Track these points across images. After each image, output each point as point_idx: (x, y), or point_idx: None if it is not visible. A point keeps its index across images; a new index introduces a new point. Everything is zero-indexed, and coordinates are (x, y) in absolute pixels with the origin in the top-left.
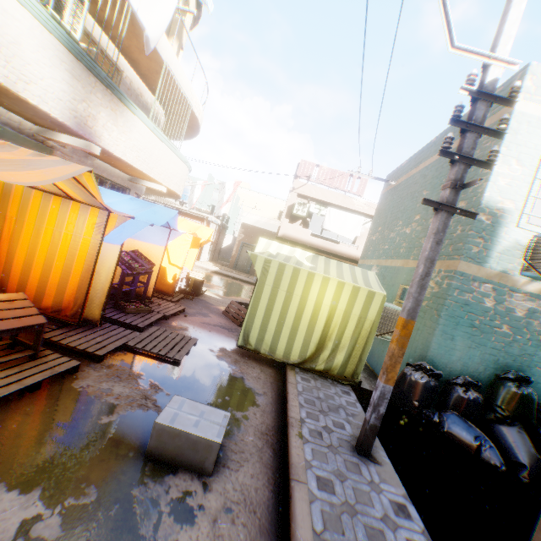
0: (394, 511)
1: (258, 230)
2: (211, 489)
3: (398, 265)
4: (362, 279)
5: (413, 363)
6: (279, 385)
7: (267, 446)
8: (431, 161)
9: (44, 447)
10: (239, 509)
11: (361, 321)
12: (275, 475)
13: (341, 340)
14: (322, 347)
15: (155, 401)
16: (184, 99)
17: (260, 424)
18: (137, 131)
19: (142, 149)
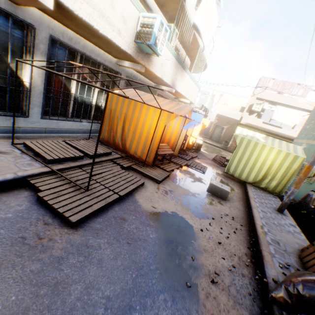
0: (289, 225)
1: (226, 118)
2: (226, 203)
3: None
4: (292, 149)
5: None
6: (242, 188)
7: (241, 201)
8: None
9: (183, 183)
10: (235, 208)
11: (287, 168)
12: (245, 207)
13: (275, 176)
14: (264, 177)
15: (202, 181)
16: (203, 58)
17: (237, 196)
18: (186, 80)
19: (186, 87)
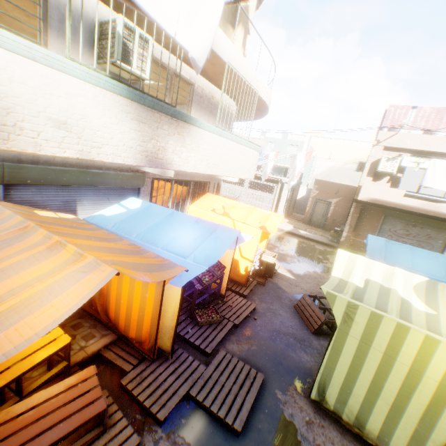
0: None
1: (332, 185)
2: None
3: None
4: None
5: None
6: None
7: None
8: None
9: None
10: None
11: None
12: None
13: None
14: None
15: None
16: (250, 89)
17: None
18: (205, 142)
19: (211, 155)
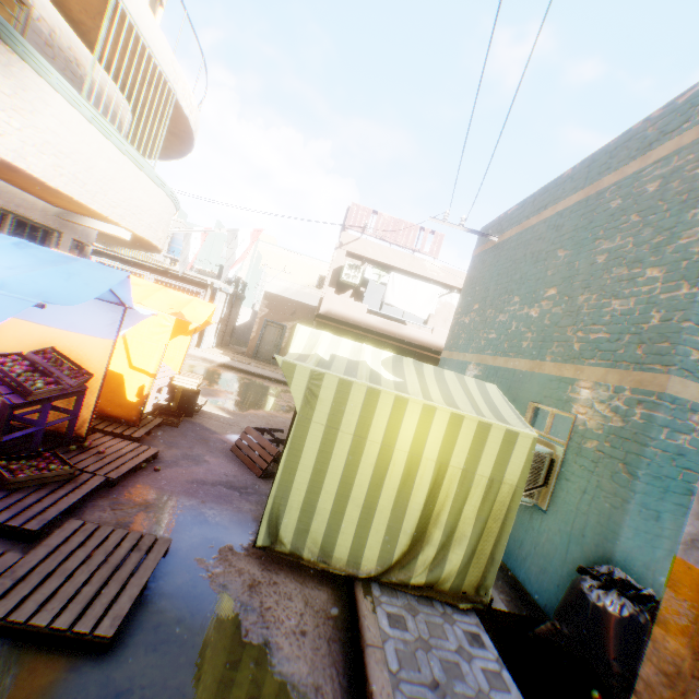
0: None
1: (288, 302)
2: None
3: (521, 368)
4: (483, 402)
5: (582, 557)
6: (345, 641)
7: None
8: (568, 203)
9: None
10: None
11: (493, 488)
12: None
13: (456, 524)
14: (421, 538)
15: None
16: (161, 78)
17: None
18: (53, 114)
19: (69, 153)
